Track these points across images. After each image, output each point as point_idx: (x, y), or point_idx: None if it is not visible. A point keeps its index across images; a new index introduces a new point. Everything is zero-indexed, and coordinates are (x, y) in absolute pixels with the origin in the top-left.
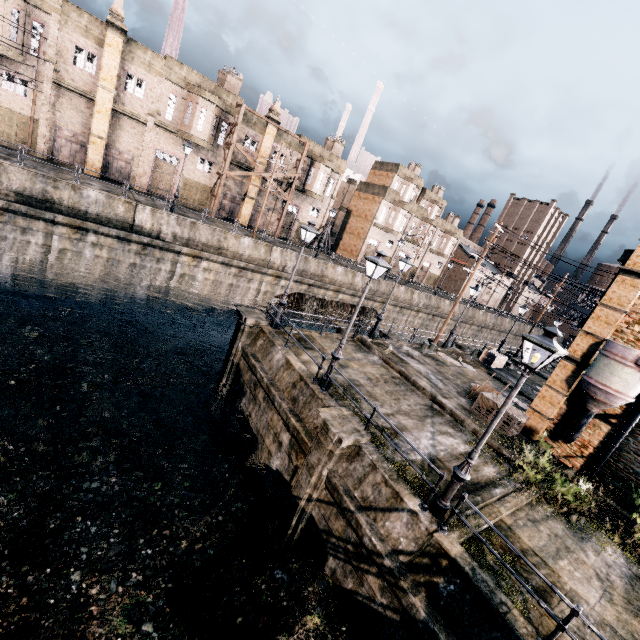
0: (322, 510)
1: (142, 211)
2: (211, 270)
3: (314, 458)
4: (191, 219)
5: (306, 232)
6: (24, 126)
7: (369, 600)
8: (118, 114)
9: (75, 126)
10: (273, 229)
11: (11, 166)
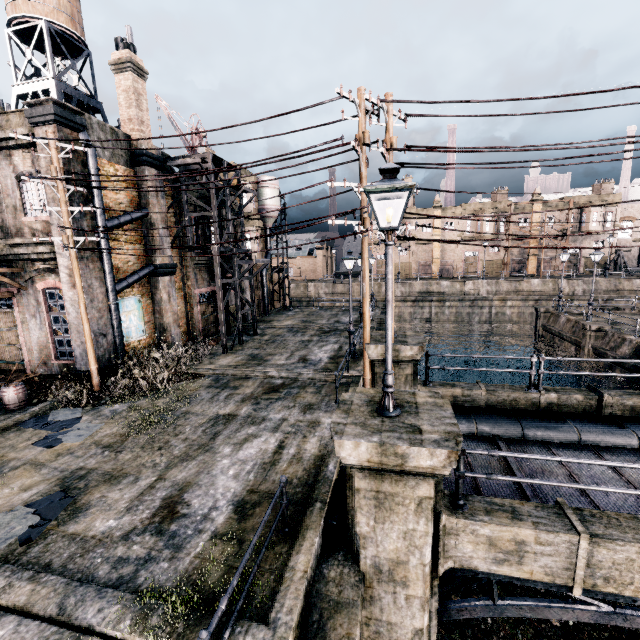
0: (594, 364)
1: (468, 284)
2: (514, 306)
3: (583, 342)
4: (495, 280)
5: (562, 256)
6: (406, 267)
7: (618, 380)
8: (443, 244)
9: (425, 258)
10: (559, 271)
11: (415, 283)
